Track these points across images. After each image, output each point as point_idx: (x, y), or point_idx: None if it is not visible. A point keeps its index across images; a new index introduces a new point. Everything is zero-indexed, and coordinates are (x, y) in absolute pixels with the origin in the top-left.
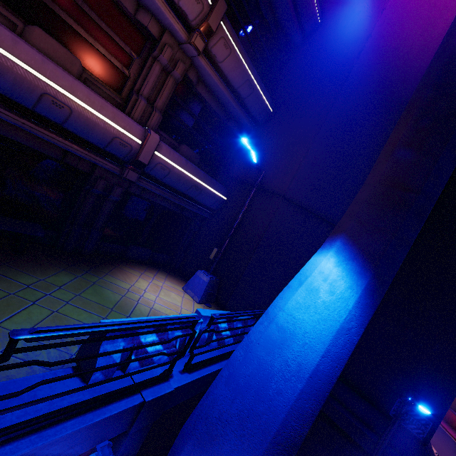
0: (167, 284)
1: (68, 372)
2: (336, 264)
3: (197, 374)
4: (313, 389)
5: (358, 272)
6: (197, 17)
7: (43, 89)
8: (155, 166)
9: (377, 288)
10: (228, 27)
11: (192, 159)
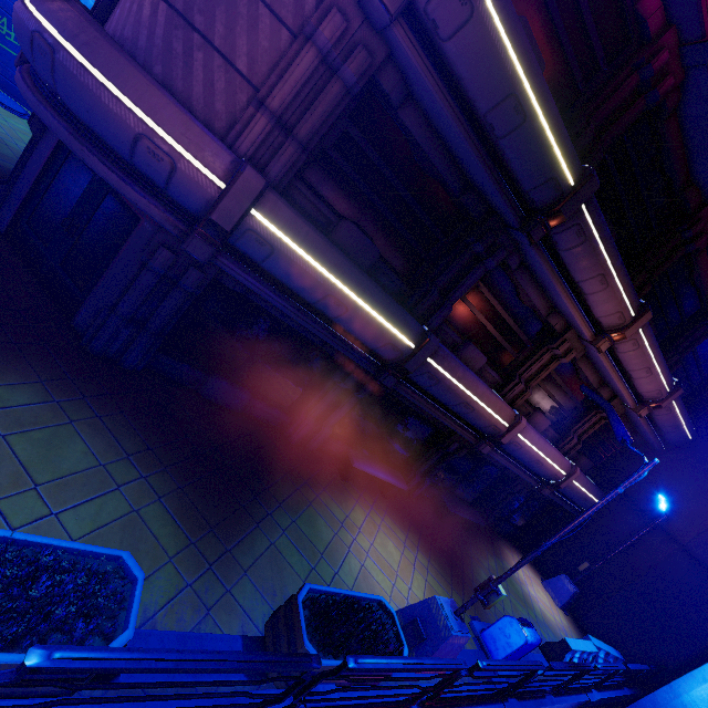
0: (530, 574)
1: (543, 657)
2: None
3: (601, 694)
4: None
5: None
6: (652, 399)
7: (537, 458)
8: (565, 486)
9: None
10: (676, 399)
11: (585, 467)
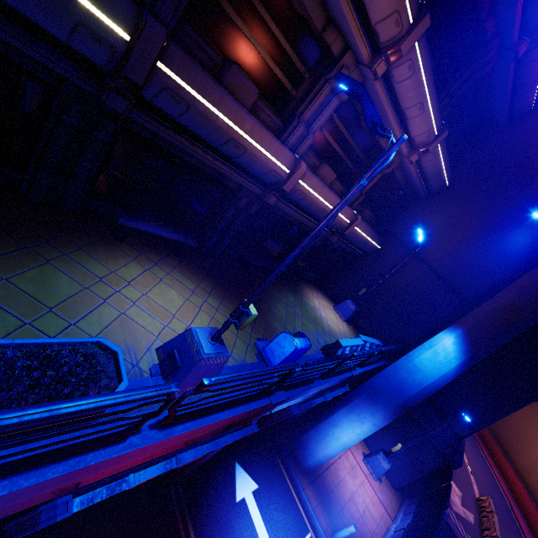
0: (325, 303)
1: (322, 355)
2: (453, 343)
3: (363, 369)
4: (423, 393)
5: (463, 351)
6: (422, 143)
7: (322, 207)
8: (349, 233)
9: (470, 362)
10: (441, 143)
11: (368, 218)
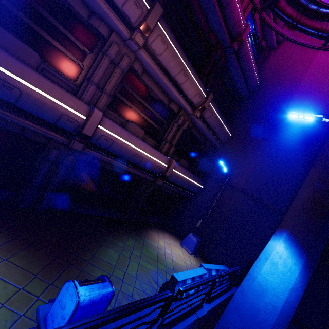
0: (171, 241)
1: None
2: (285, 248)
3: (212, 304)
4: (282, 320)
5: (298, 254)
6: (198, 103)
7: (134, 152)
8: (171, 176)
9: (310, 265)
10: (212, 103)
11: (185, 166)
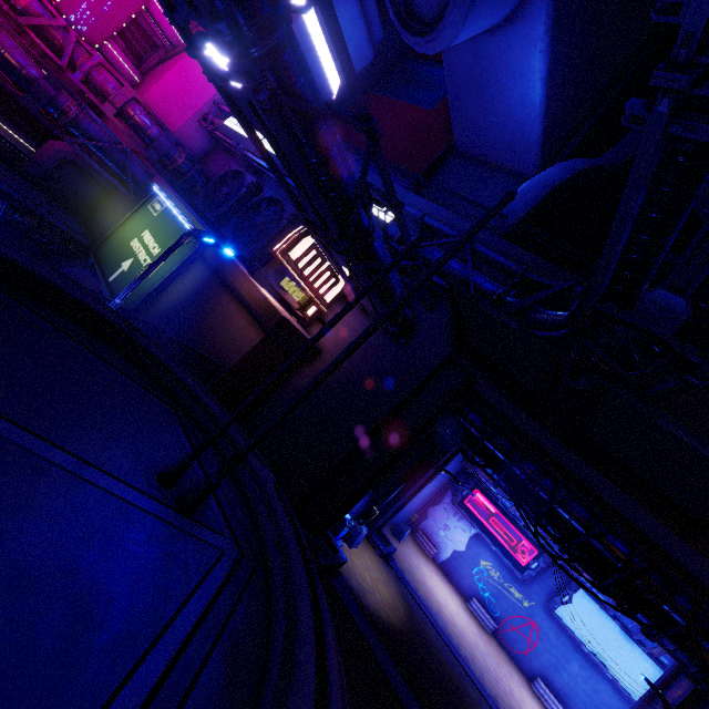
0: None
1: None
2: None
3: None
4: None
5: None
6: None
7: None
8: None
9: None
10: None
11: None
